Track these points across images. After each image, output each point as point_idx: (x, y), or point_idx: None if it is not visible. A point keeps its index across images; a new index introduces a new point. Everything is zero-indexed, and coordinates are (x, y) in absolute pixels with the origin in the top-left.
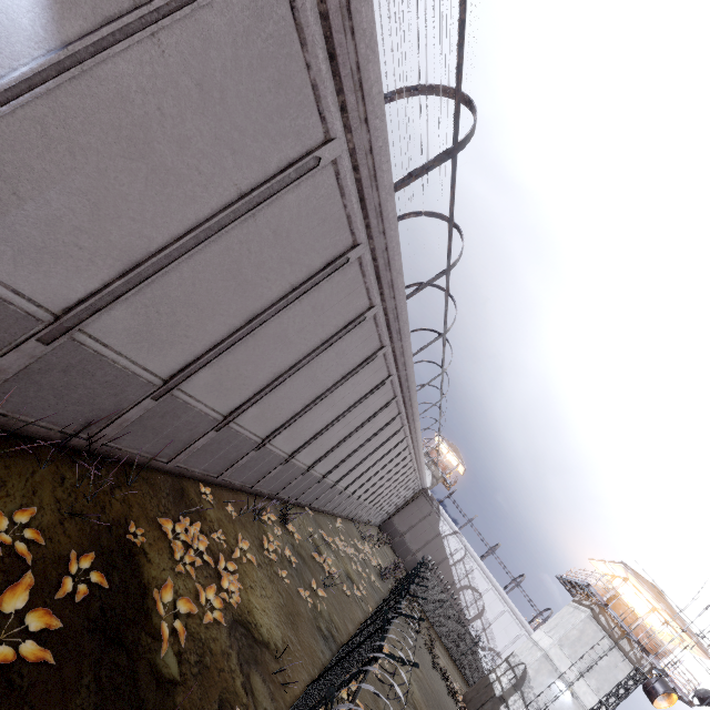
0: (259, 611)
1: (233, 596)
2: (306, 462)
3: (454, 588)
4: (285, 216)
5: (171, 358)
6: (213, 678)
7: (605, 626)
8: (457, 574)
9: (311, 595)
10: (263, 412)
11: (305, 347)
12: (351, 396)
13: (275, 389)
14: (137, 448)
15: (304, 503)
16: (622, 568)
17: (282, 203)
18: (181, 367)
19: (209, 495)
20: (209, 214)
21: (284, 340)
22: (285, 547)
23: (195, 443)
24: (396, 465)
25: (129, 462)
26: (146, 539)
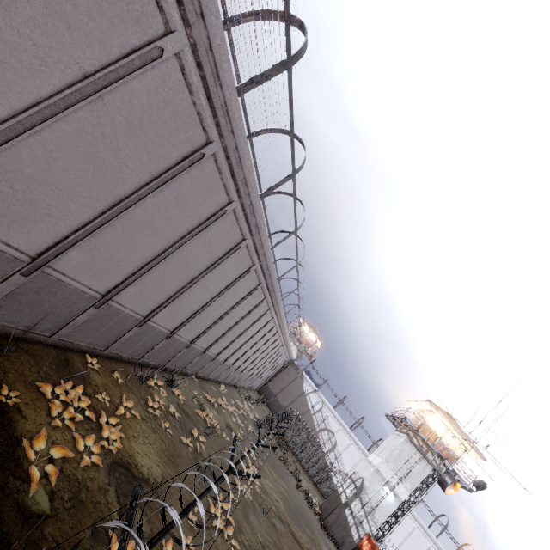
0: (140, 455)
1: (114, 443)
2: (188, 337)
3: (314, 431)
4: (136, 105)
5: (36, 236)
6: (88, 510)
7: (416, 445)
8: (317, 420)
9: (192, 441)
10: (141, 292)
11: (173, 235)
12: (221, 281)
13: (150, 272)
14: (14, 323)
15: (191, 372)
16: (428, 404)
17: (130, 91)
18: (49, 246)
19: (95, 365)
20: (52, 91)
21: (152, 226)
22: (171, 406)
23: (76, 318)
24: (267, 341)
25: (7, 335)
26: (23, 400)
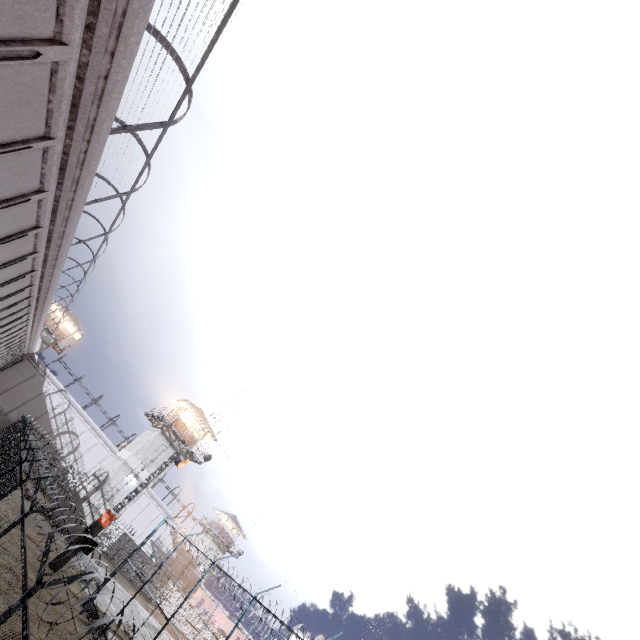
0: None
1: None
2: None
3: (51, 436)
4: None
5: None
6: None
7: (168, 437)
8: (57, 424)
9: None
10: None
11: None
12: None
13: None
14: None
15: None
16: (186, 403)
17: None
18: None
19: None
20: None
21: None
22: None
23: None
24: (7, 340)
25: None
26: None
